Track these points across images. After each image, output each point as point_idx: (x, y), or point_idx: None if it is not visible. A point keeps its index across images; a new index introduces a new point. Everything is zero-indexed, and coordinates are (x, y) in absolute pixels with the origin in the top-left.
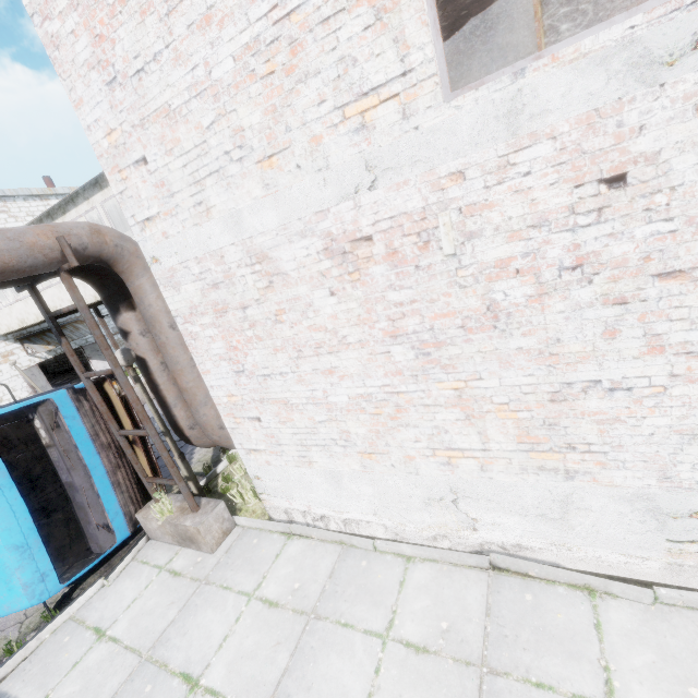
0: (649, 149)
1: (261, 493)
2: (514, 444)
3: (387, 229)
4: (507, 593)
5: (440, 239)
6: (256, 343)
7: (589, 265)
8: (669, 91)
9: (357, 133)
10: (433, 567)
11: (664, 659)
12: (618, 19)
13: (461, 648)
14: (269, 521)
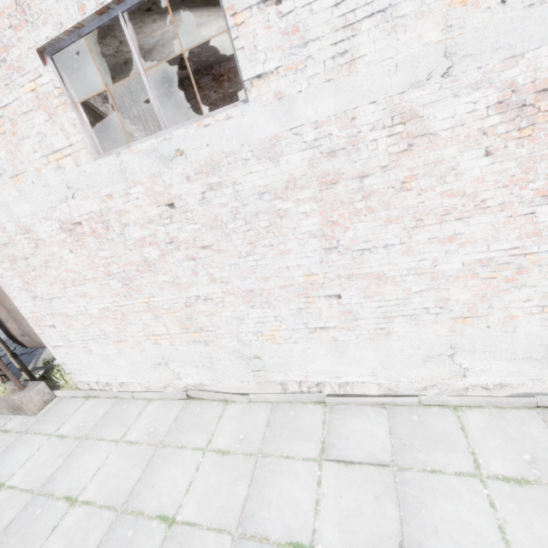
0: (178, 194)
1: (69, 374)
2: (180, 330)
3: (87, 219)
4: (189, 409)
5: (113, 226)
6: (39, 279)
7: (176, 242)
8: (175, 171)
9: (58, 170)
10: (160, 402)
11: (239, 425)
12: (153, 136)
13: (154, 438)
14: (76, 391)
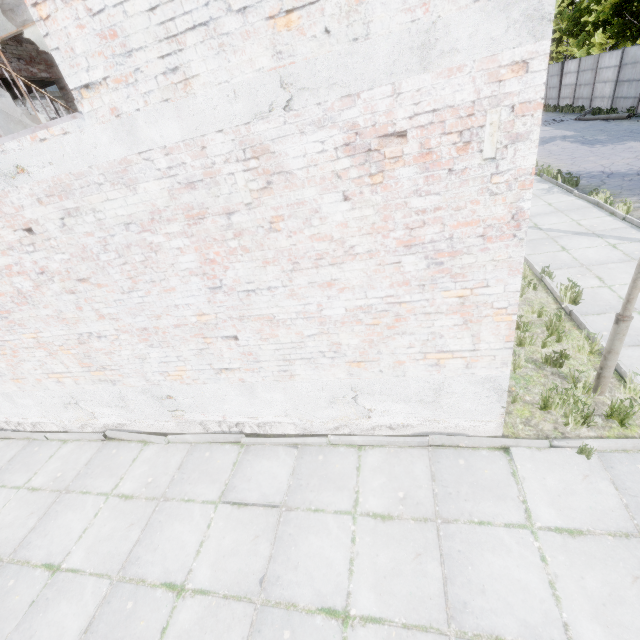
0: (33, 218)
1: None
2: (81, 368)
3: None
4: (105, 451)
5: None
6: None
7: (48, 272)
8: (22, 190)
9: None
10: (76, 444)
11: (151, 468)
12: None
13: (60, 484)
14: None
